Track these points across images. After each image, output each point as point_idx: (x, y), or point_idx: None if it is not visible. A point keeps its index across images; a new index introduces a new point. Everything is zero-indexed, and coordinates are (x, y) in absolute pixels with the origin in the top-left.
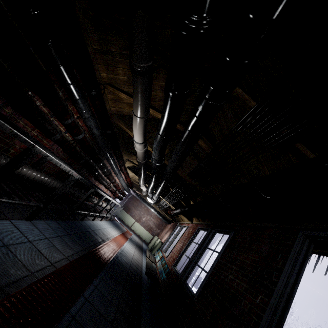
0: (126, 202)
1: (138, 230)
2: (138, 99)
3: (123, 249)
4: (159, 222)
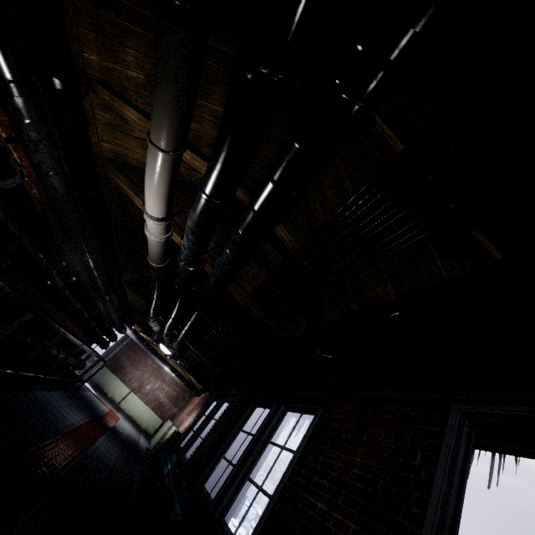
0: (117, 353)
1: (134, 410)
2: (165, 97)
3: (91, 453)
4: (178, 393)
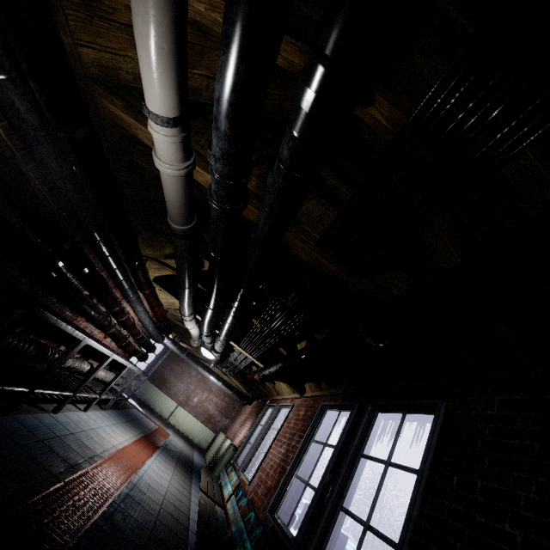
0: (159, 367)
1: (184, 425)
2: None
3: (137, 480)
4: (227, 403)
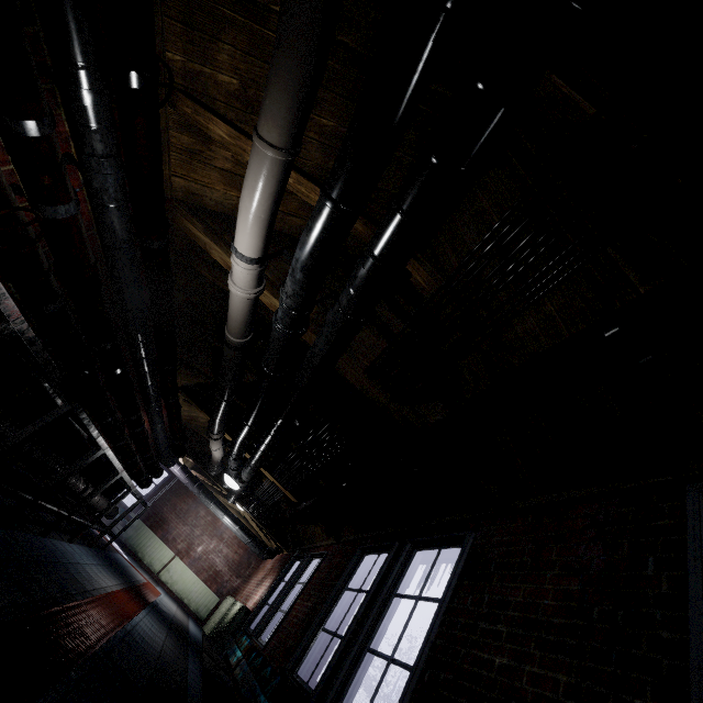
0: (157, 501)
1: (180, 583)
2: (288, 63)
3: (131, 629)
4: (242, 557)
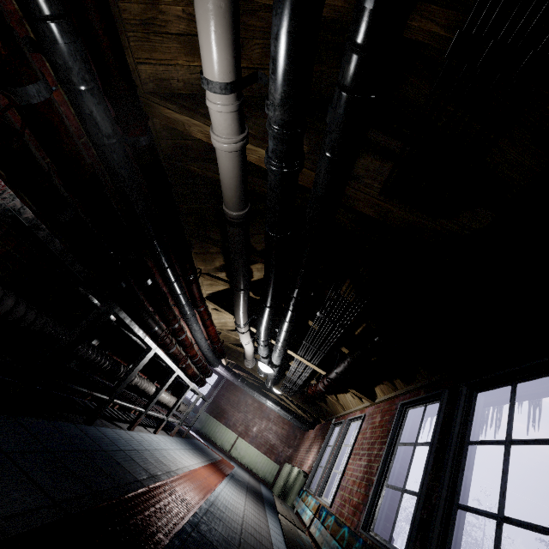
0: (215, 397)
1: (246, 457)
2: None
3: (214, 499)
4: (288, 431)
